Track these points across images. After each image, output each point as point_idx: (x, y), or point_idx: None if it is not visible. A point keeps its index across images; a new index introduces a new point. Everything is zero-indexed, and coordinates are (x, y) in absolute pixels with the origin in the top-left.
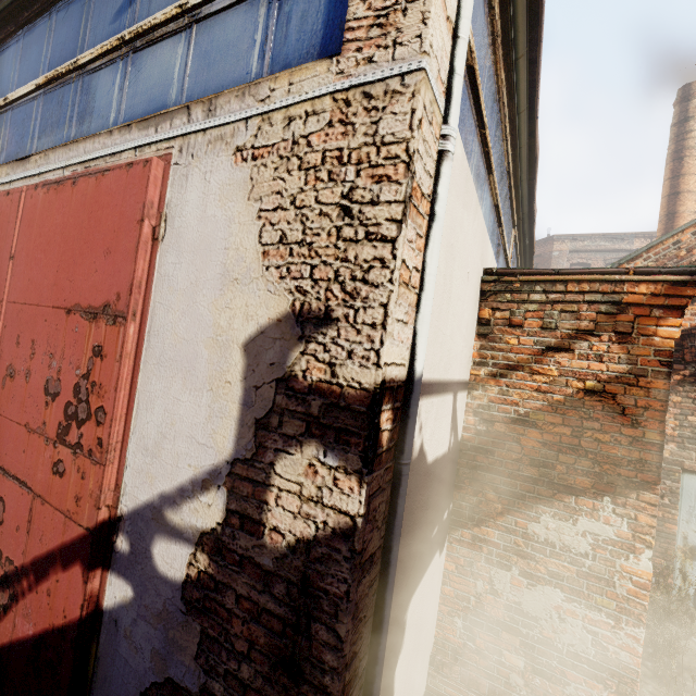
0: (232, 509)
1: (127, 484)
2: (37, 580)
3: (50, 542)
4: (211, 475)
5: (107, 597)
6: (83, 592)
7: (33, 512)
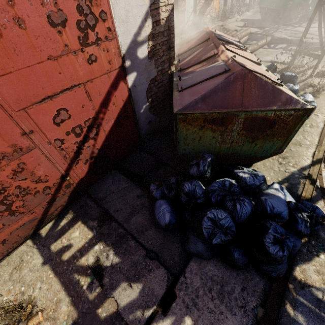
0: (153, 22)
1: (121, 42)
2: (106, 107)
3: (105, 89)
4: (146, 15)
5: (129, 84)
6: (126, 87)
7: (88, 91)
